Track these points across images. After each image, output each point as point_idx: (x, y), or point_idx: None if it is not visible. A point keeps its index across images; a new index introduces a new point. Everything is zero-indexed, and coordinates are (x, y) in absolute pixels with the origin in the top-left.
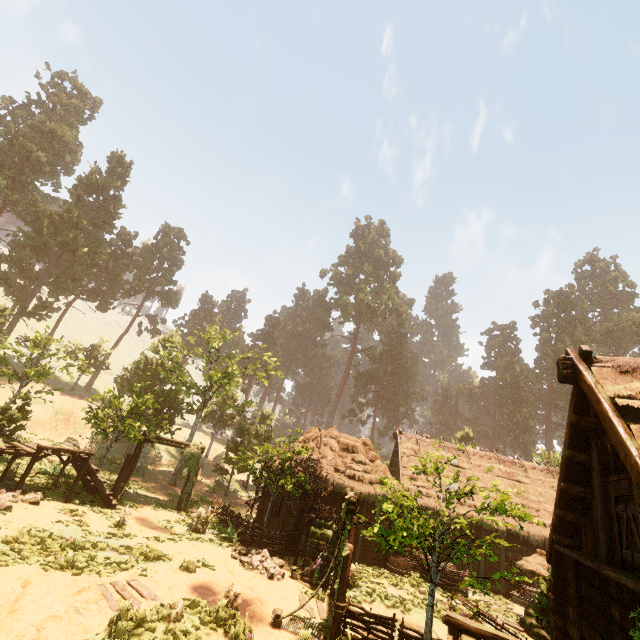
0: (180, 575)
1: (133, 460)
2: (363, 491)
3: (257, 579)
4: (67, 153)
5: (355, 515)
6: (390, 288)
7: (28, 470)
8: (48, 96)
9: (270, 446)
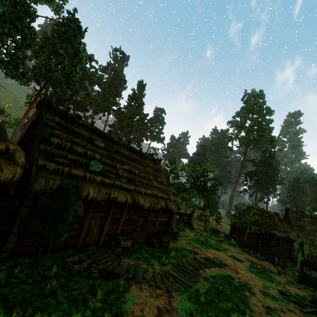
0: (239, 255)
1: (192, 214)
2: (281, 234)
3: (257, 259)
4: (124, 85)
5: (302, 248)
6: (267, 129)
7: (180, 219)
8: (114, 61)
9: (248, 217)
